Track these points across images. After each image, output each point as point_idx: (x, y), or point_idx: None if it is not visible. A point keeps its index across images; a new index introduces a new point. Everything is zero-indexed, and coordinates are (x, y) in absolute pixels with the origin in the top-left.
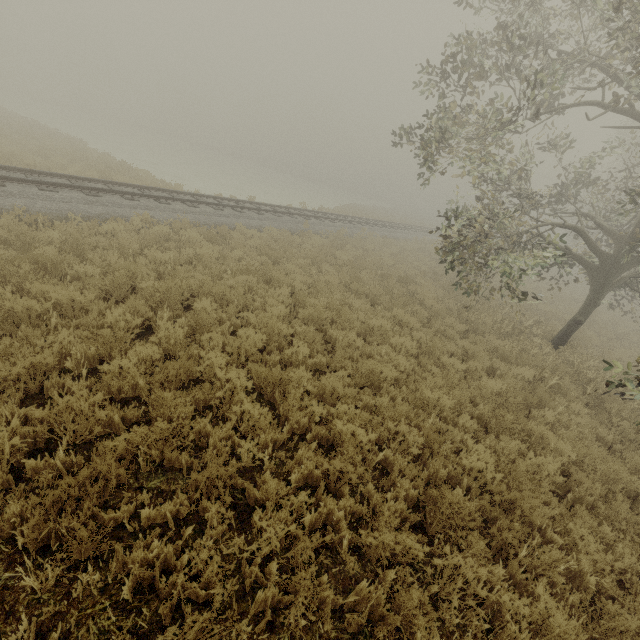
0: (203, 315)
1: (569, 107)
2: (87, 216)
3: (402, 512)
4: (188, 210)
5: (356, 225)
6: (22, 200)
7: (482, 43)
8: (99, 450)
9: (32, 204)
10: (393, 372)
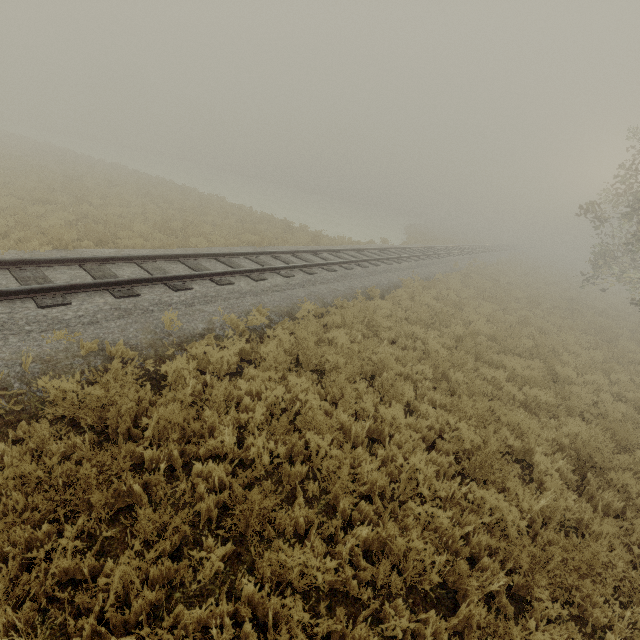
0: (586, 367)
1: None
2: (387, 287)
3: None
4: (402, 267)
5: (464, 255)
6: (354, 281)
7: (637, 130)
8: None
9: (363, 284)
10: None
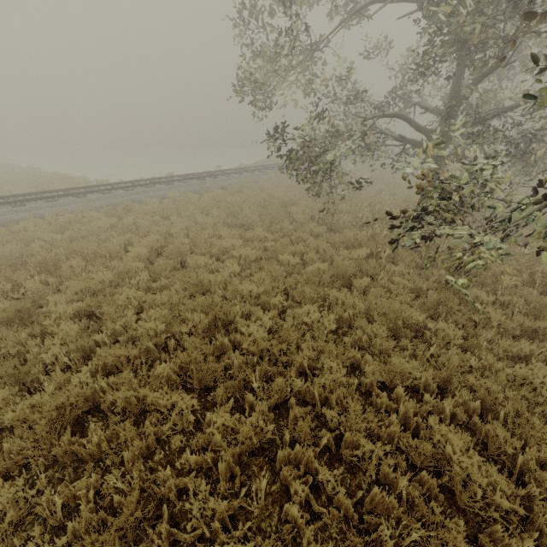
0: (63, 270)
1: (356, 11)
2: (10, 222)
3: (171, 376)
4: (101, 197)
5: (264, 171)
6: None
7: None
8: None
9: None
10: (218, 277)
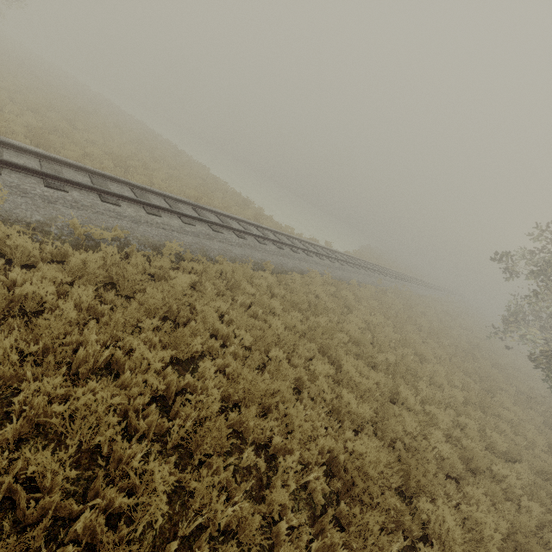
0: (436, 399)
1: None
2: (289, 270)
3: None
4: (322, 263)
5: (396, 279)
6: (258, 253)
7: None
8: (519, 540)
9: (265, 258)
10: None
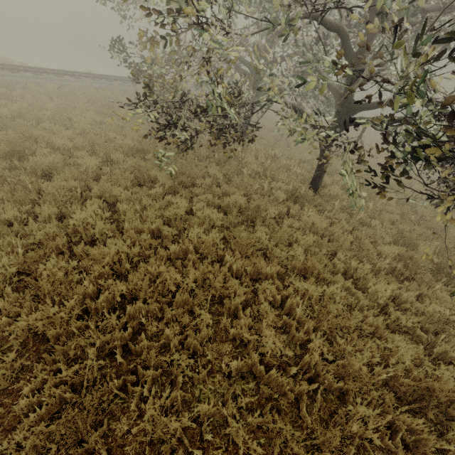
0: None
1: None
2: None
3: None
4: (7, 74)
5: None
6: None
7: None
8: None
9: None
10: (46, 134)
